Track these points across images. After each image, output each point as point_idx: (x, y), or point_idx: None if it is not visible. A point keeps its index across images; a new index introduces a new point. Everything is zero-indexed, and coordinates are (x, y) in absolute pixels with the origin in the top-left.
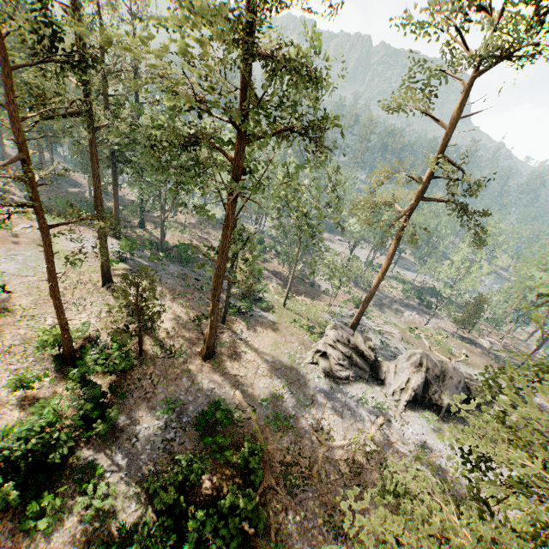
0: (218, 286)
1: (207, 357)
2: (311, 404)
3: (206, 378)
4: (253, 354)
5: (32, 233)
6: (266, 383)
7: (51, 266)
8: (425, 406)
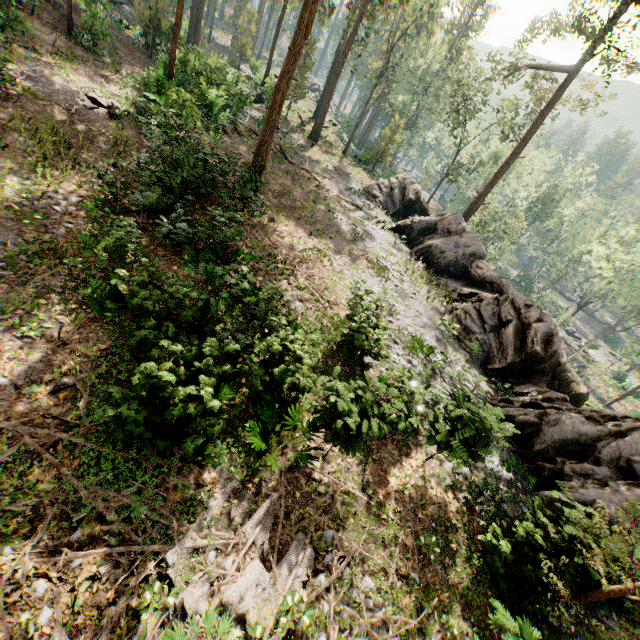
0: (339, 64)
1: (310, 136)
2: (330, 175)
3: (297, 137)
4: (336, 160)
5: (313, 105)
6: (322, 159)
7: (281, 15)
8: (412, 246)
